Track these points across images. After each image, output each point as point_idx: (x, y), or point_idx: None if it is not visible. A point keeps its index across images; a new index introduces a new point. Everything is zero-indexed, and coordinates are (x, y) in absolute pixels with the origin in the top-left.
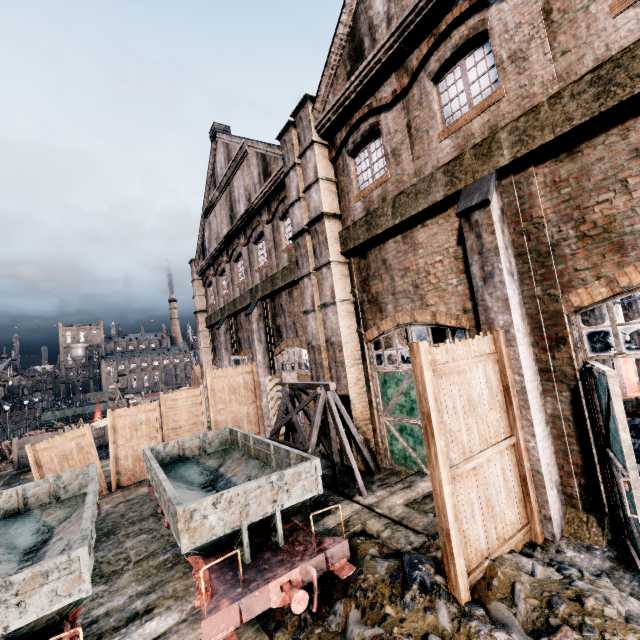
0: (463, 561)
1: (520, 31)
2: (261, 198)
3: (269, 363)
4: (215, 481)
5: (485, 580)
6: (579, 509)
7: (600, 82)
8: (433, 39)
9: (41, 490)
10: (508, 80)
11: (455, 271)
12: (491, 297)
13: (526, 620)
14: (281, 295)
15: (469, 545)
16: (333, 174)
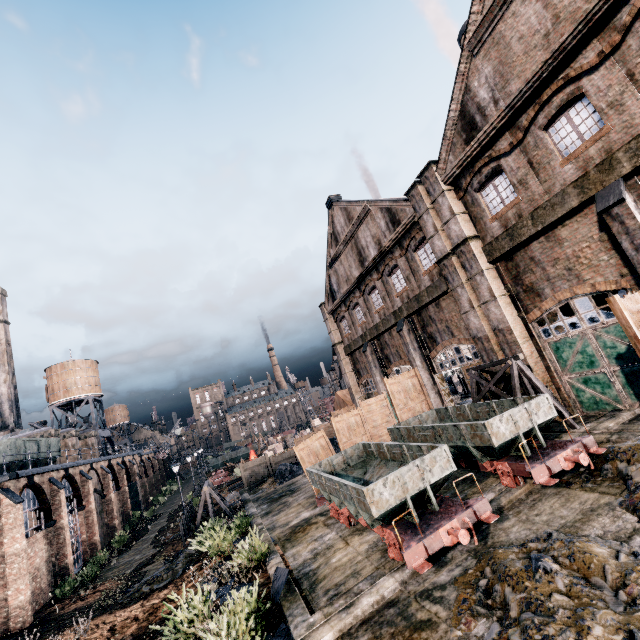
0: None
1: (612, 89)
2: (393, 240)
3: (427, 366)
4: None
5: None
6: None
7: None
8: (538, 106)
9: (339, 460)
10: (611, 119)
11: (603, 250)
12: None
13: None
14: (428, 309)
15: None
16: (463, 208)
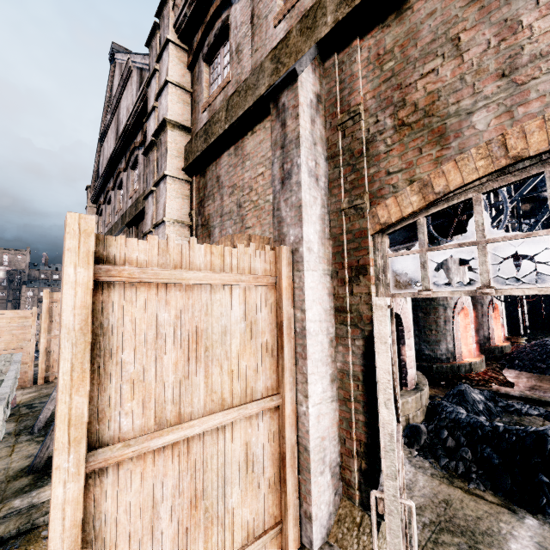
0: None
1: None
2: (134, 115)
3: None
4: None
5: None
6: (355, 503)
7: None
8: None
9: None
10: None
11: None
12: (286, 204)
13: None
14: (143, 221)
15: None
16: (190, 83)
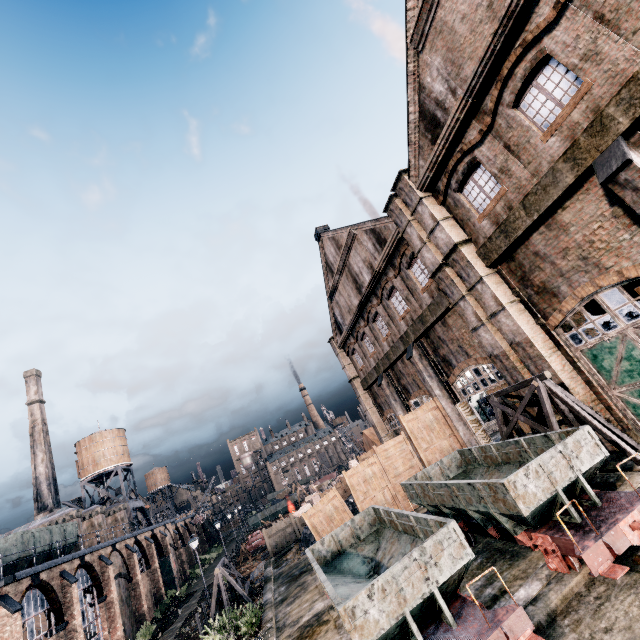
0: None
1: (581, 40)
2: (383, 261)
3: (448, 394)
4: None
5: None
6: None
7: None
8: (500, 83)
9: (346, 533)
10: (589, 74)
11: (621, 228)
12: None
13: None
14: (435, 329)
15: None
16: (447, 213)
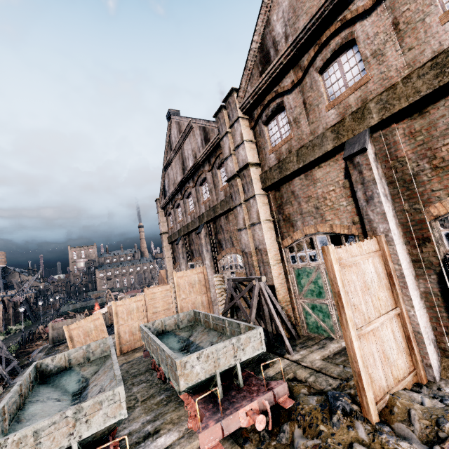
0: (371, 394)
1: (378, 37)
2: (204, 156)
3: (214, 266)
4: (188, 346)
5: (388, 408)
6: None
7: (437, 66)
8: (317, 47)
9: (78, 354)
10: (372, 69)
11: (344, 196)
12: (373, 212)
13: (421, 434)
14: (220, 219)
15: (374, 383)
16: (253, 137)
